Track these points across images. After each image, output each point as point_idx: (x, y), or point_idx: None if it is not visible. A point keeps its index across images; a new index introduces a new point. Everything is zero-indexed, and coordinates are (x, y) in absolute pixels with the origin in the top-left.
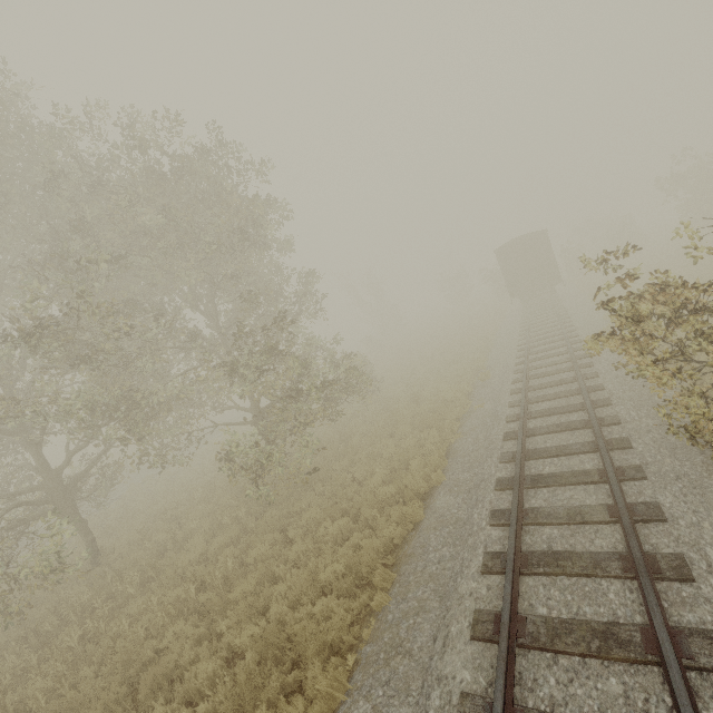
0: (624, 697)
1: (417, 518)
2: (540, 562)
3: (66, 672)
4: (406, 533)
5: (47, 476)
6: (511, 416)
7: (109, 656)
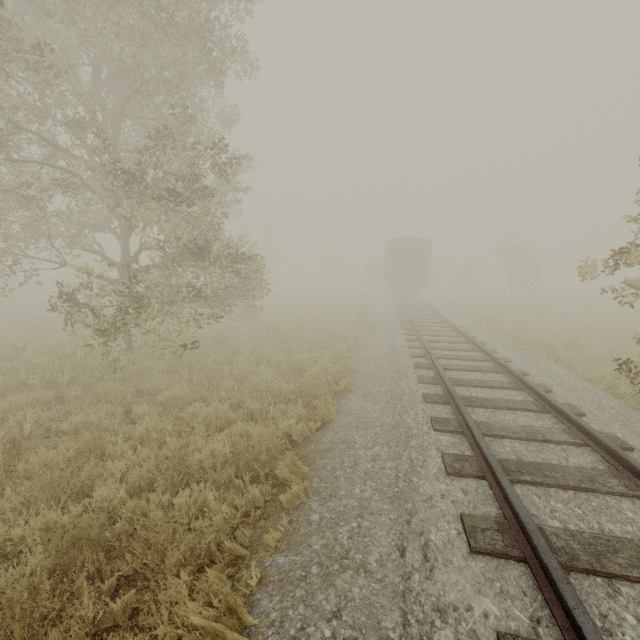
0: None
1: (327, 417)
2: (522, 470)
3: None
4: (307, 431)
5: None
6: (416, 353)
7: None
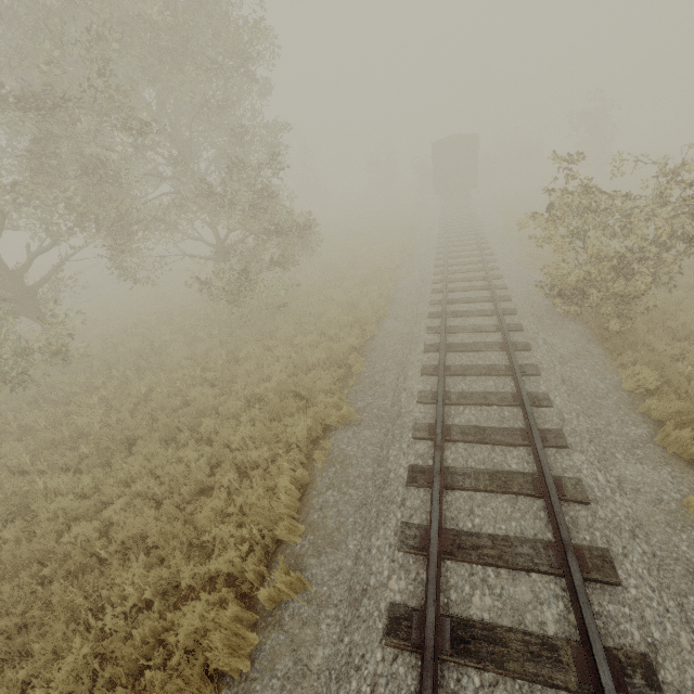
0: (494, 386)
1: (373, 333)
2: (458, 346)
3: (100, 417)
4: (363, 342)
5: (7, 276)
6: (436, 280)
7: (139, 407)
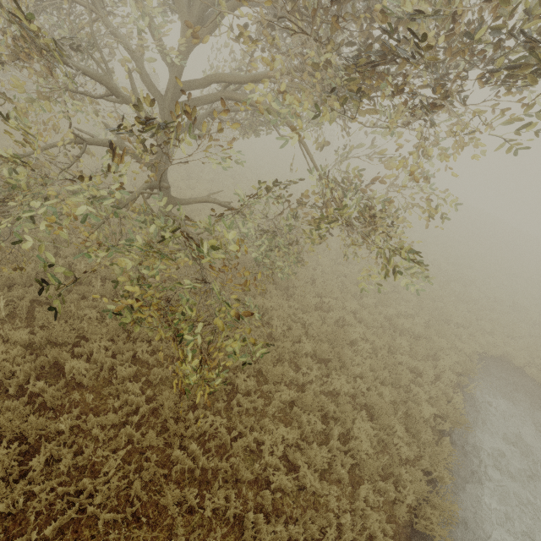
0: None
1: None
2: None
3: None
4: None
5: None
6: None
7: None
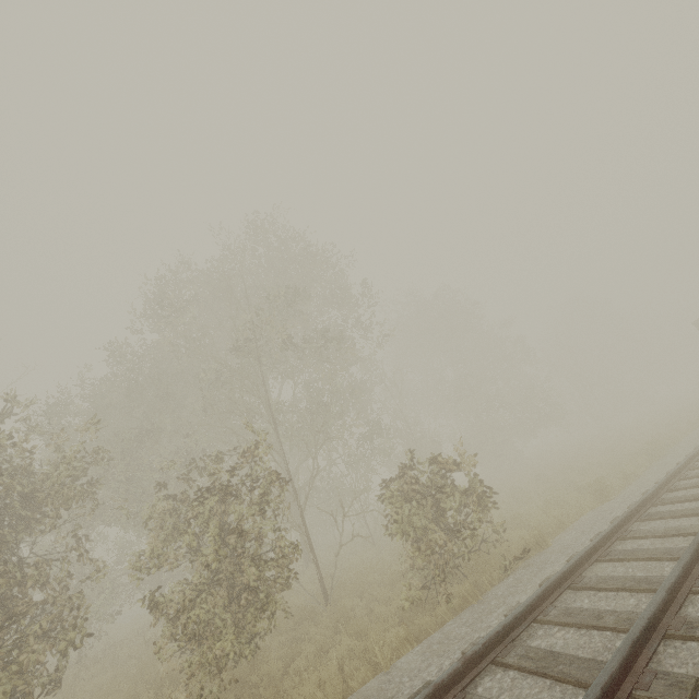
0: None
1: None
2: None
3: None
4: None
5: None
6: None
7: None
